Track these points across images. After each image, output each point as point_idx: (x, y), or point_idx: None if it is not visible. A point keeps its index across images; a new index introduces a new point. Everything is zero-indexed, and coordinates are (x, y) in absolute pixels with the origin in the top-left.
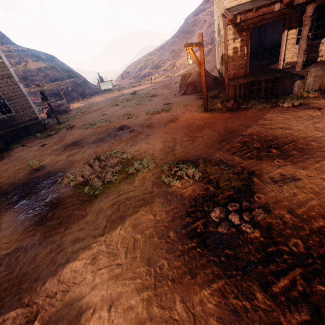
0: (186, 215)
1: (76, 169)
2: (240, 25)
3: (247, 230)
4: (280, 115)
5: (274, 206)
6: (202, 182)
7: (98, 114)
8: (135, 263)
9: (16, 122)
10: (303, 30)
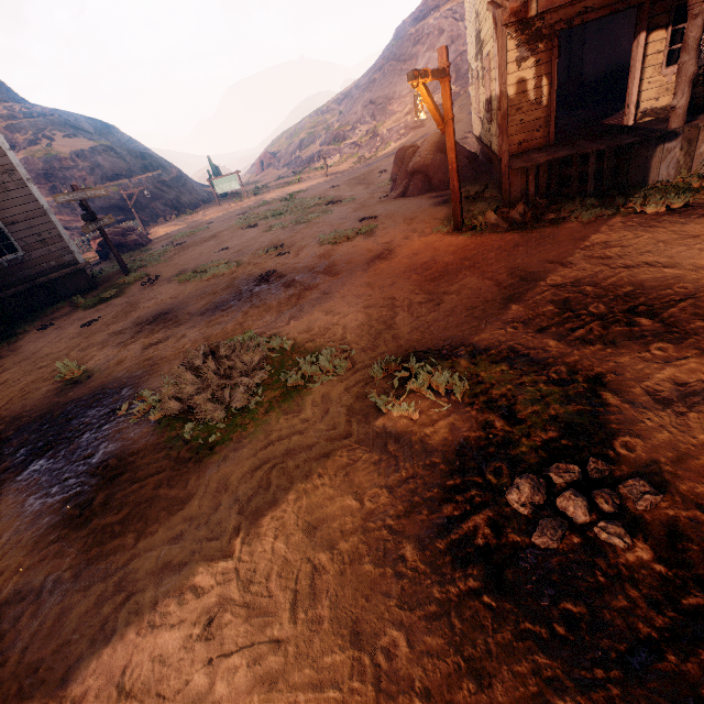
0: (442, 496)
1: (164, 379)
2: (534, 27)
3: (614, 541)
4: (642, 234)
5: (676, 470)
6: (472, 405)
7: (212, 248)
8: (318, 638)
9: (28, 273)
10: (690, 27)
